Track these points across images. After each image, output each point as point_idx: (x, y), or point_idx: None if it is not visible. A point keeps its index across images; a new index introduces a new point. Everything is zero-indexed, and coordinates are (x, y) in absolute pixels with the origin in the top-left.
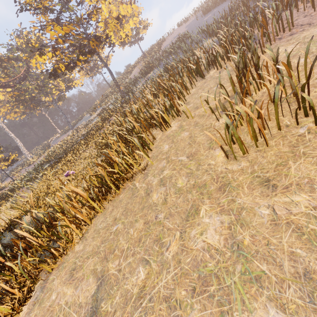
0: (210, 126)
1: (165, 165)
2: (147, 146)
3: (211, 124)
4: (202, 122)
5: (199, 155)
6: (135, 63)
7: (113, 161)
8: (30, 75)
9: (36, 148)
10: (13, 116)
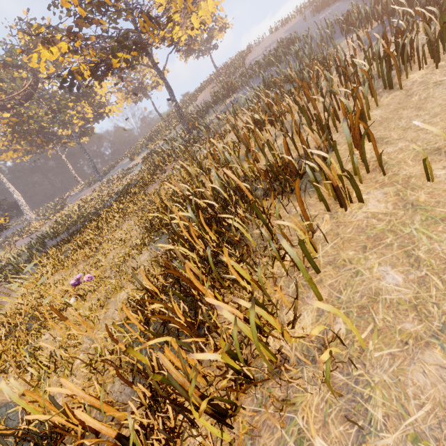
0: None
1: None
2: (310, 261)
3: None
4: None
5: None
6: (203, 84)
7: (190, 285)
8: (39, 92)
9: (46, 206)
10: (11, 155)
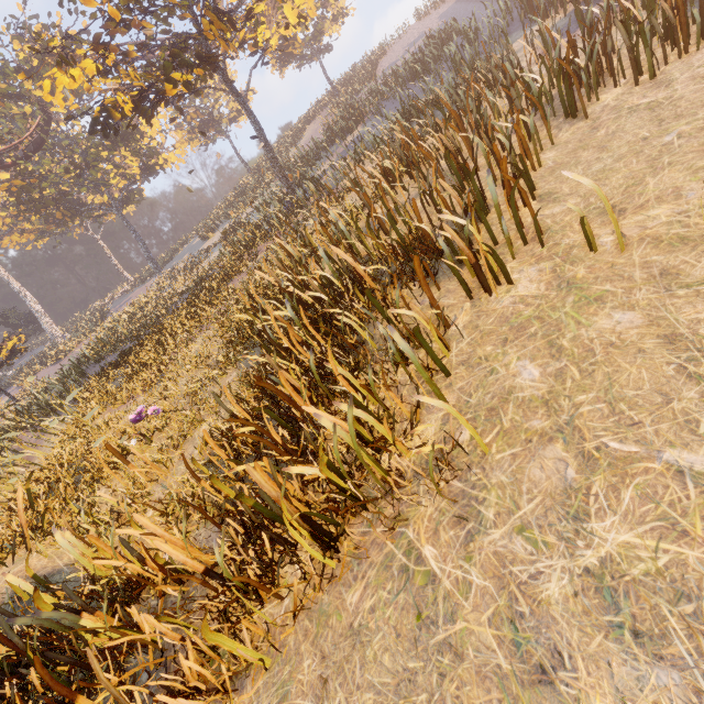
0: None
1: (576, 480)
2: (435, 360)
3: None
4: None
5: None
6: (312, 111)
7: (290, 403)
8: (53, 137)
9: (77, 318)
10: (18, 240)
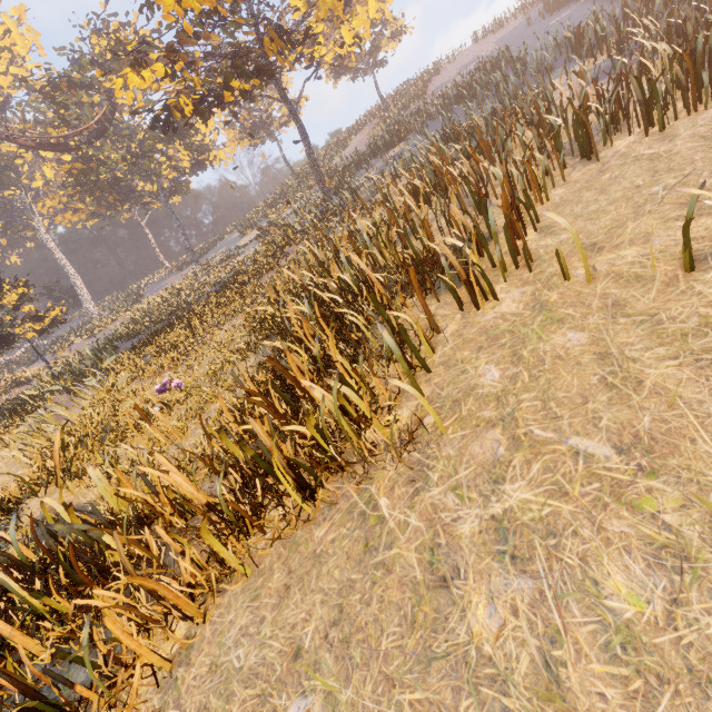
0: (703, 327)
1: (503, 455)
2: (418, 357)
3: (701, 316)
4: (647, 304)
5: (694, 460)
6: (360, 122)
7: (295, 384)
8: (115, 126)
9: (114, 297)
10: (70, 218)
